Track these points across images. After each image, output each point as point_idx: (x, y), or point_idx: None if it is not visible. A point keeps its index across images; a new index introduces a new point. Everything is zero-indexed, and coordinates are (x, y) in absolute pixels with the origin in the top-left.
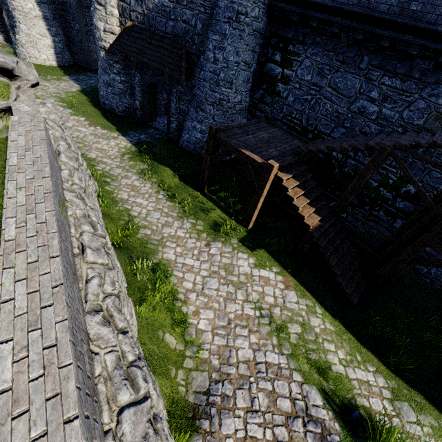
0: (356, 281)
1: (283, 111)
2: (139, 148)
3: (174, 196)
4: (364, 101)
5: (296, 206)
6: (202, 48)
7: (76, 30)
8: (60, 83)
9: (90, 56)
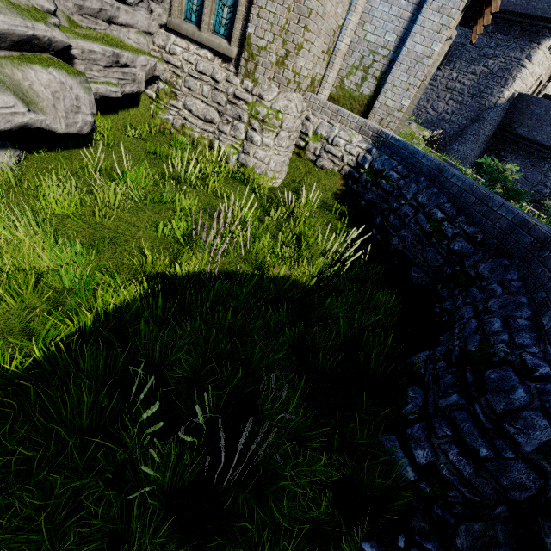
0: None
1: None
2: None
3: None
4: (542, 186)
5: None
6: (448, 143)
7: None
8: None
9: None
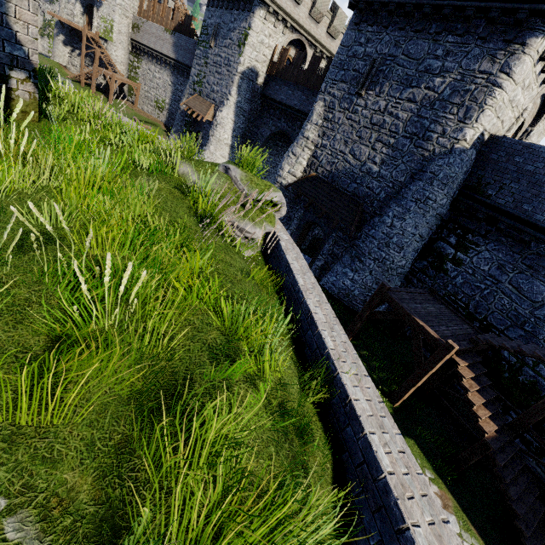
0: (542, 540)
1: (447, 289)
2: None
3: None
4: None
5: (471, 401)
6: (378, 211)
7: None
8: None
9: None
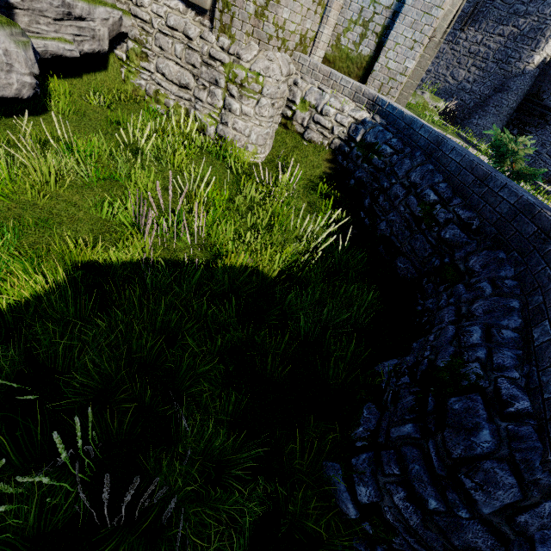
0: None
1: None
2: None
3: None
4: None
5: None
6: (467, 116)
7: None
8: None
9: None
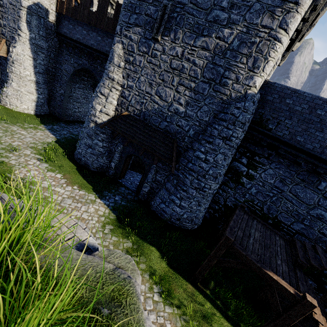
0: None
1: (245, 197)
2: (117, 214)
3: (169, 294)
4: (322, 211)
5: None
6: (190, 146)
7: (60, 93)
8: (36, 132)
9: (66, 112)
